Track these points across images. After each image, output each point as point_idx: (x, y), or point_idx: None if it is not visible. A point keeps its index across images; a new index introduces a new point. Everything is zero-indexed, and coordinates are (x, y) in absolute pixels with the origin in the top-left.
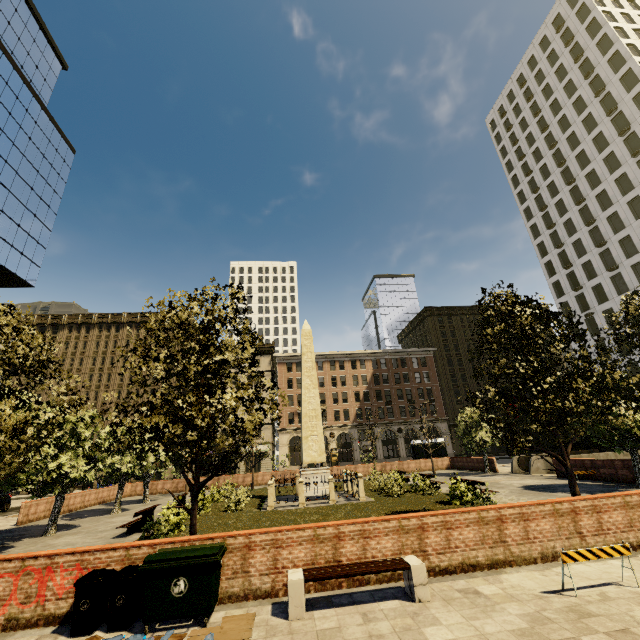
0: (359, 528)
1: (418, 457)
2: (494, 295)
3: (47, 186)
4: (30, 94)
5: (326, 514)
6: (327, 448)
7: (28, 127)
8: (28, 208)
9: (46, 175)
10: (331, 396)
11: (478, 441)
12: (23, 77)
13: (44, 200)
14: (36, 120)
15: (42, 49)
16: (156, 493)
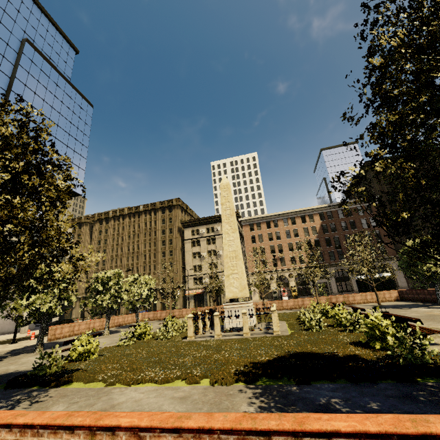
0: (15, 437)
1: (363, 290)
2: (387, 4)
3: (78, 131)
4: (57, 74)
5: (220, 350)
6: (288, 286)
7: (59, 95)
8: (69, 147)
9: (77, 124)
10: (287, 246)
11: (425, 272)
12: (50, 64)
13: (78, 140)
14: (64, 90)
15: (60, 43)
16: (157, 319)
